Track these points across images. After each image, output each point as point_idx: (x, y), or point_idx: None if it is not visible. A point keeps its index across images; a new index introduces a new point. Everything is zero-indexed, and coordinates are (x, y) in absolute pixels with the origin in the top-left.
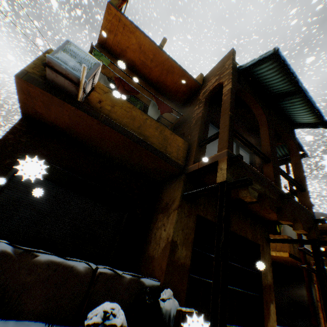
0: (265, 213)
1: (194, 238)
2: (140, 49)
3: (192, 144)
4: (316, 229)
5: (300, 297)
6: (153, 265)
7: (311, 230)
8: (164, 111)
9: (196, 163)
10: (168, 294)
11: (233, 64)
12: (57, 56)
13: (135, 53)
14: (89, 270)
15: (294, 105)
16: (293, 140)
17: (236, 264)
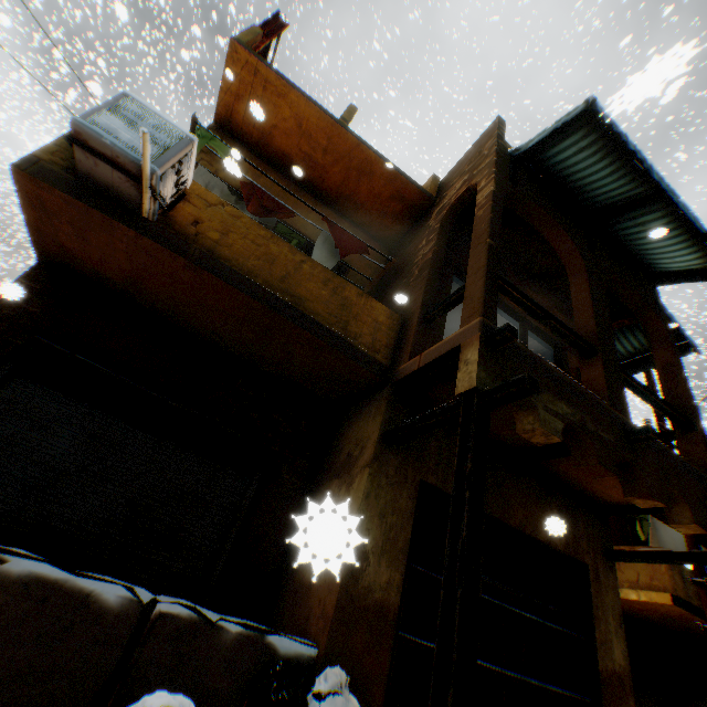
0: (596, 485)
1: (412, 540)
2: (300, 128)
3: (409, 319)
4: None
5: None
6: (307, 606)
7: None
8: (349, 251)
9: (415, 358)
10: (334, 680)
11: (498, 145)
12: (95, 121)
13: (291, 138)
14: (133, 606)
15: (648, 229)
16: (655, 311)
17: (525, 612)
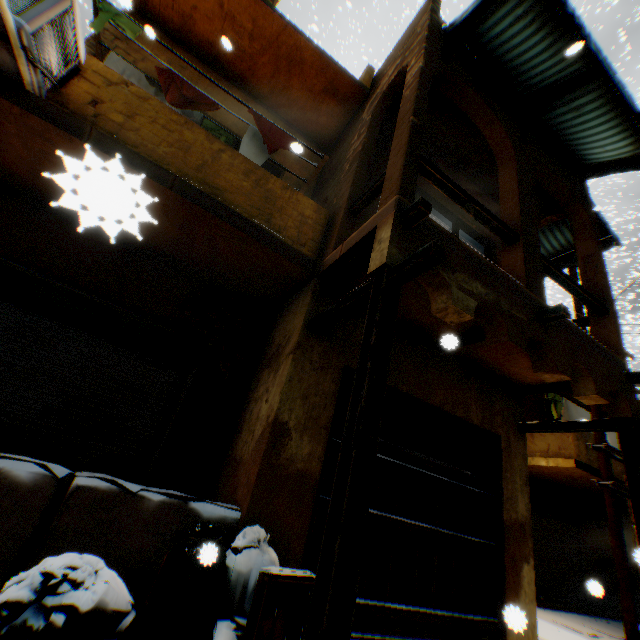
0: (513, 368)
1: (335, 418)
2: (222, 10)
3: (337, 213)
4: (632, 396)
5: (605, 553)
6: (236, 478)
7: (619, 397)
8: (278, 146)
9: (338, 248)
10: (252, 537)
11: (432, 21)
12: None
13: (213, 24)
14: (48, 481)
15: (582, 115)
16: (583, 203)
17: (441, 477)
